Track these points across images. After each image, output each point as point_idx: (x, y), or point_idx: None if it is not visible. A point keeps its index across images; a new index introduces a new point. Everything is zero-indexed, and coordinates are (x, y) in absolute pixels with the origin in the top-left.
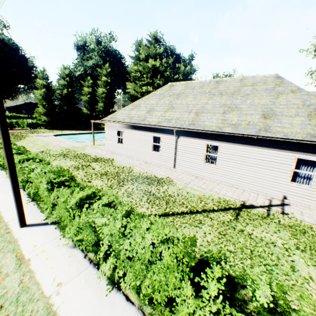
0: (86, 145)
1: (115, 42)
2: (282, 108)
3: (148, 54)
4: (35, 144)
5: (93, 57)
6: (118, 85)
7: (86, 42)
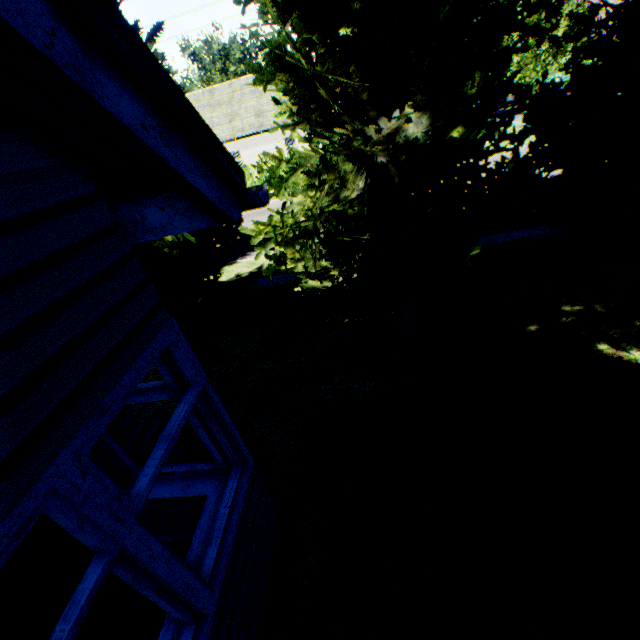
0: None
1: None
2: (266, 107)
3: None
4: None
5: None
6: None
7: None
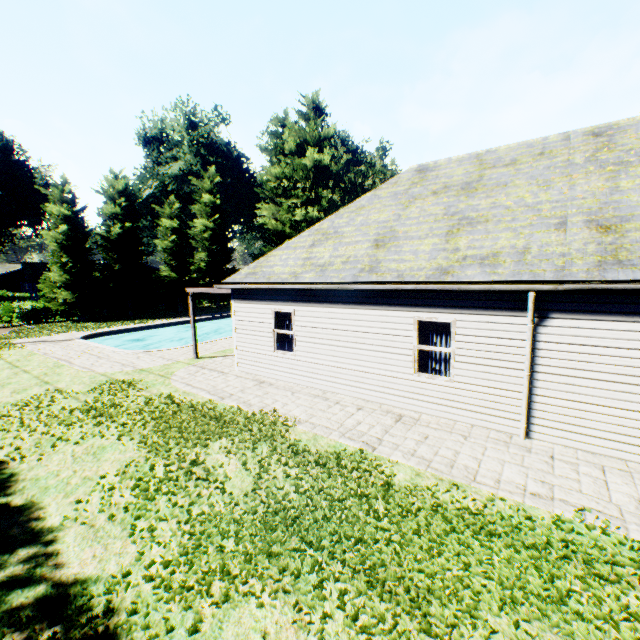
0: (174, 360)
1: (227, 125)
2: None
3: (303, 140)
4: (16, 373)
5: (179, 156)
6: (235, 214)
7: (163, 131)
